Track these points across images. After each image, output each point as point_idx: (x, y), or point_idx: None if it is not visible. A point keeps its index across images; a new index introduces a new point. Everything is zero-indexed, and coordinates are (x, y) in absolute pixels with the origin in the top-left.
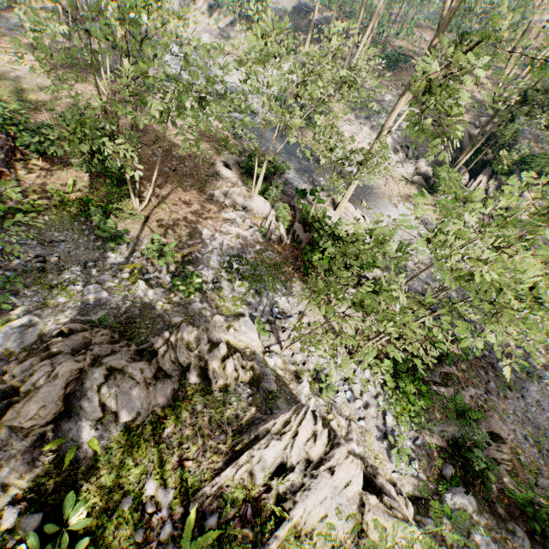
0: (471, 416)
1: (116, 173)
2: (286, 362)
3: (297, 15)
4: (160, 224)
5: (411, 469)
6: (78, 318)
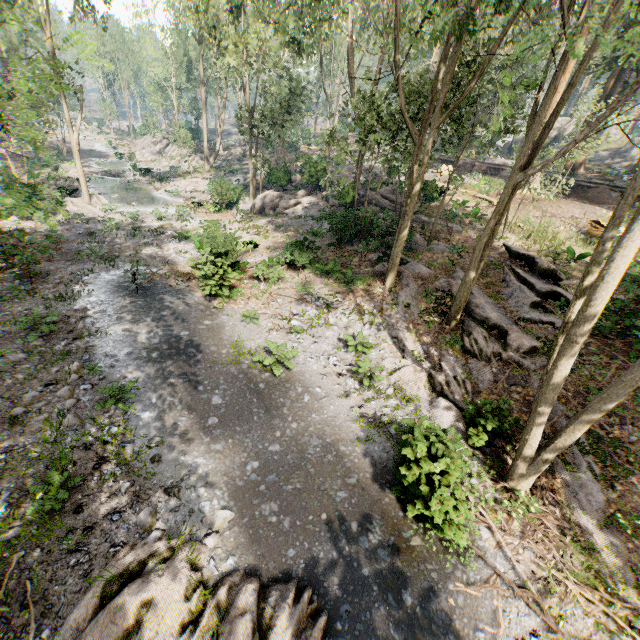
0: None
1: None
2: None
3: None
4: None
5: None
6: None
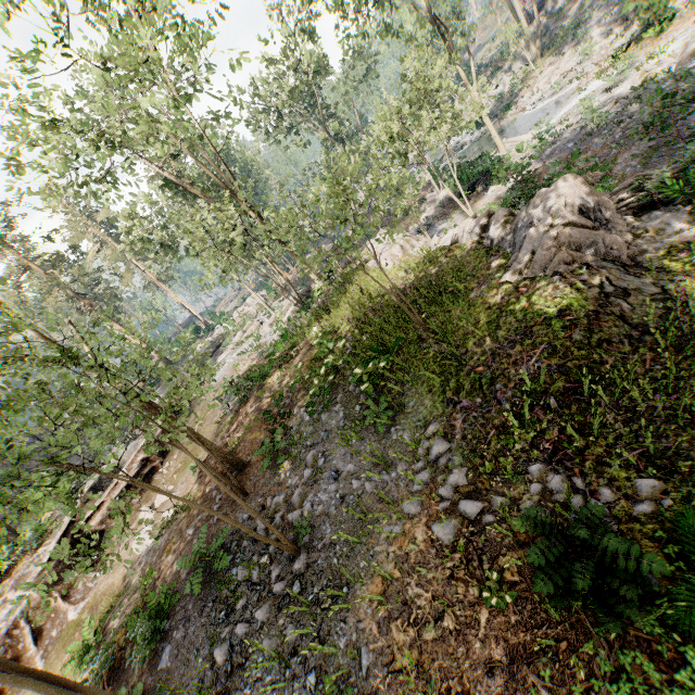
0: None
1: None
2: None
3: None
4: None
5: None
6: None
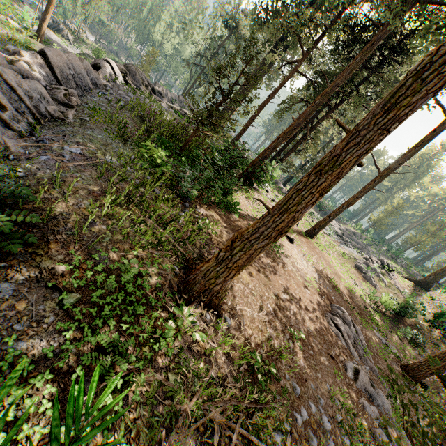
0: None
1: None
2: None
3: None
4: None
5: None
6: None
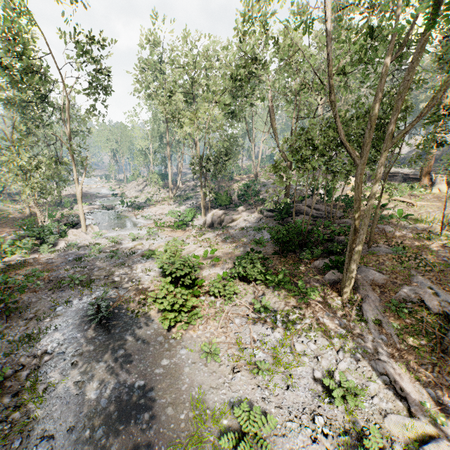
0: None
1: None
2: None
3: None
4: None
5: None
6: None
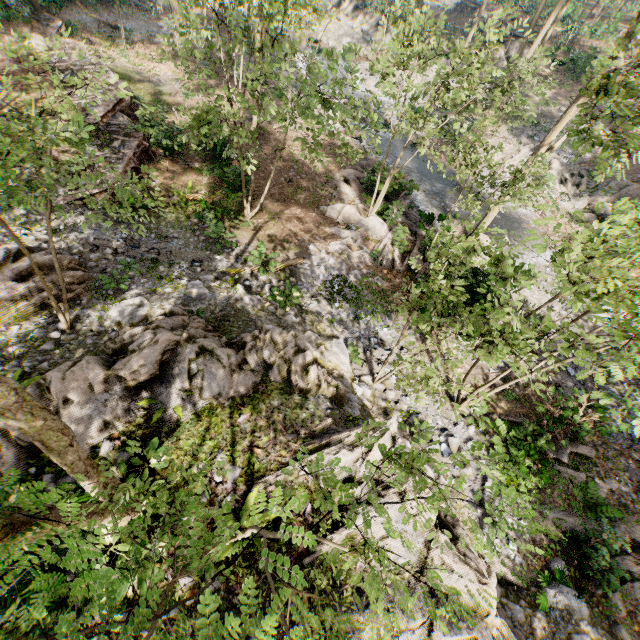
0: (604, 512)
1: (232, 180)
2: (376, 396)
3: (459, 12)
4: (267, 234)
5: (507, 549)
6: (180, 307)
